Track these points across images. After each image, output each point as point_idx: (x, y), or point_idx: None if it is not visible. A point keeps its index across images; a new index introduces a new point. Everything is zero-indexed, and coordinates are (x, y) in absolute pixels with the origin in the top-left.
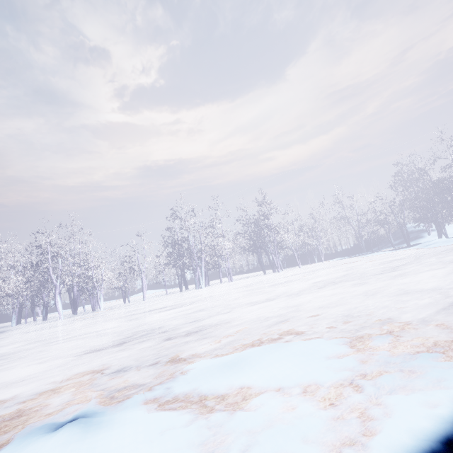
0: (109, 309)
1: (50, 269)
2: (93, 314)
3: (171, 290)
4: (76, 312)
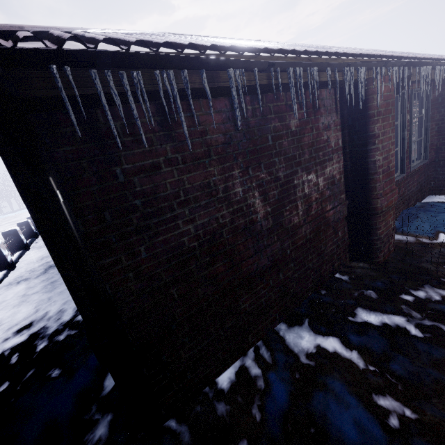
0: None
1: None
2: None
3: None
4: None
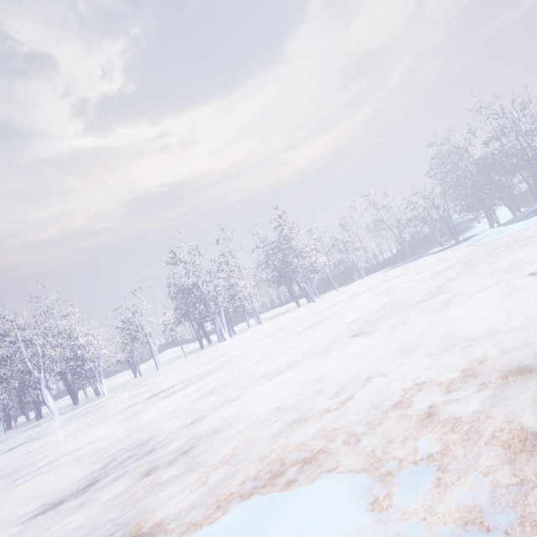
0: (115, 392)
1: (26, 360)
2: (94, 404)
3: (194, 345)
4: (76, 402)
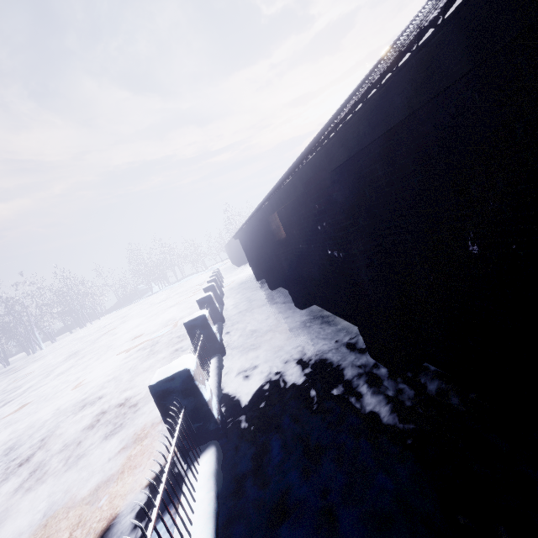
0: None
1: None
2: None
3: None
4: None
